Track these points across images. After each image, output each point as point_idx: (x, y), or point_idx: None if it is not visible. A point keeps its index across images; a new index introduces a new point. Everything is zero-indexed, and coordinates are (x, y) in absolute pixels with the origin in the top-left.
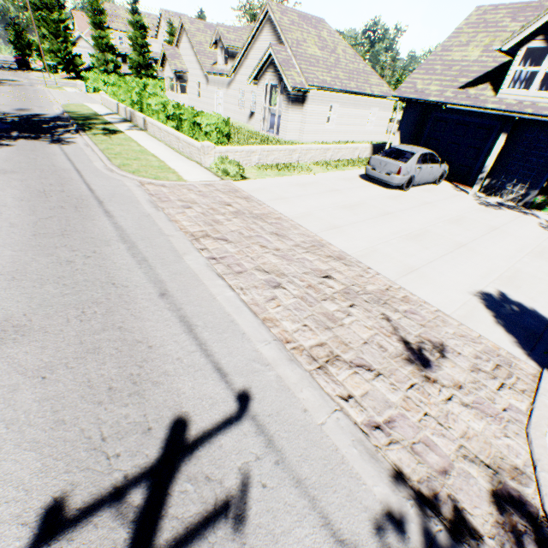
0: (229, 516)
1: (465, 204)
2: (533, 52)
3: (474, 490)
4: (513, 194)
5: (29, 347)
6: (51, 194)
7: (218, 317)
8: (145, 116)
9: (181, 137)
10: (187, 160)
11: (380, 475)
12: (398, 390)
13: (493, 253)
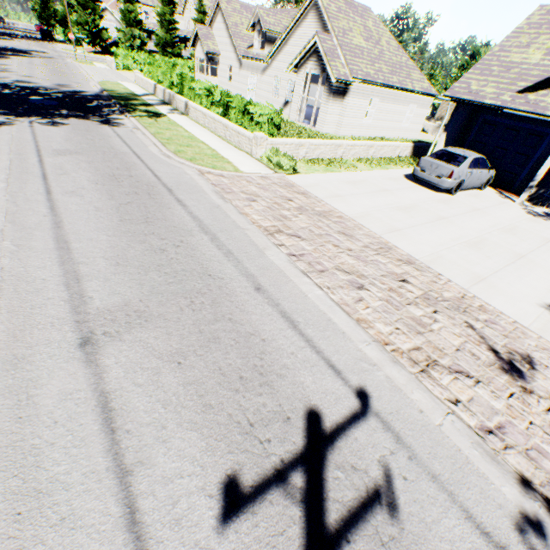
0: (382, 503)
1: (514, 212)
2: None
3: None
4: None
5: (156, 332)
6: (121, 179)
7: (315, 315)
8: (187, 100)
9: (229, 125)
10: (236, 150)
11: (504, 477)
12: (500, 398)
13: None
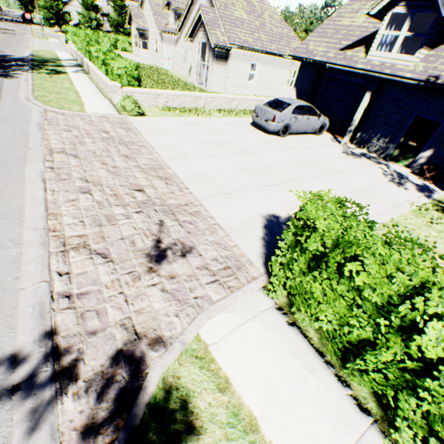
0: None
1: (329, 151)
2: (398, 18)
3: (106, 348)
4: (376, 147)
5: None
6: None
7: (13, 208)
8: (88, 62)
9: (102, 78)
10: (102, 98)
11: (35, 328)
12: (115, 274)
13: (316, 188)
